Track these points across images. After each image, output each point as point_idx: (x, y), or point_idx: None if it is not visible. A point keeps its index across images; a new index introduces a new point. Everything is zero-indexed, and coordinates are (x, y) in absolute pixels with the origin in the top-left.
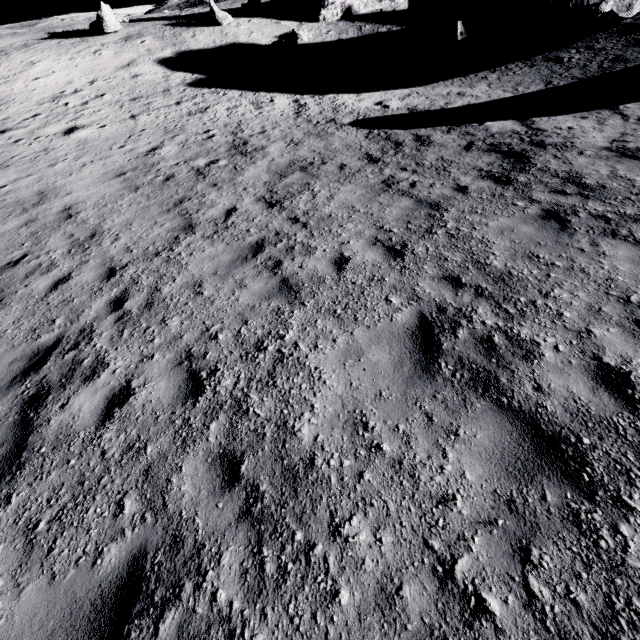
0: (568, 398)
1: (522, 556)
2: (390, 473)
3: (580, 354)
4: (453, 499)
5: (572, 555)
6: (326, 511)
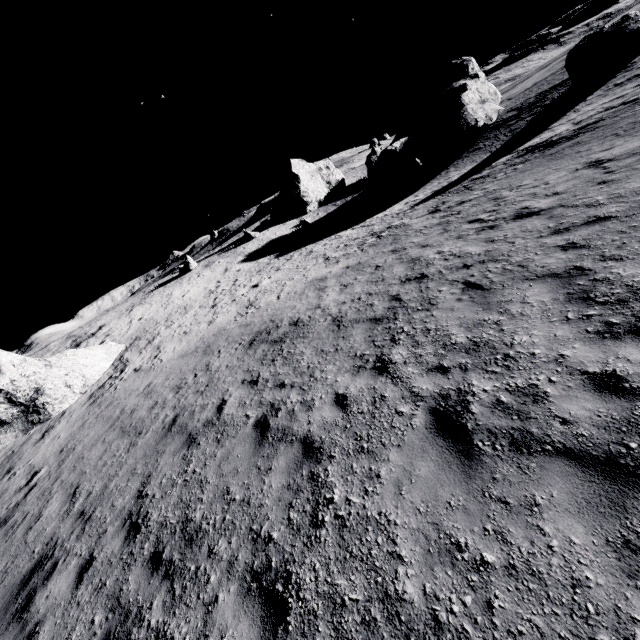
0: None
1: None
2: None
3: None
4: None
5: None
6: None
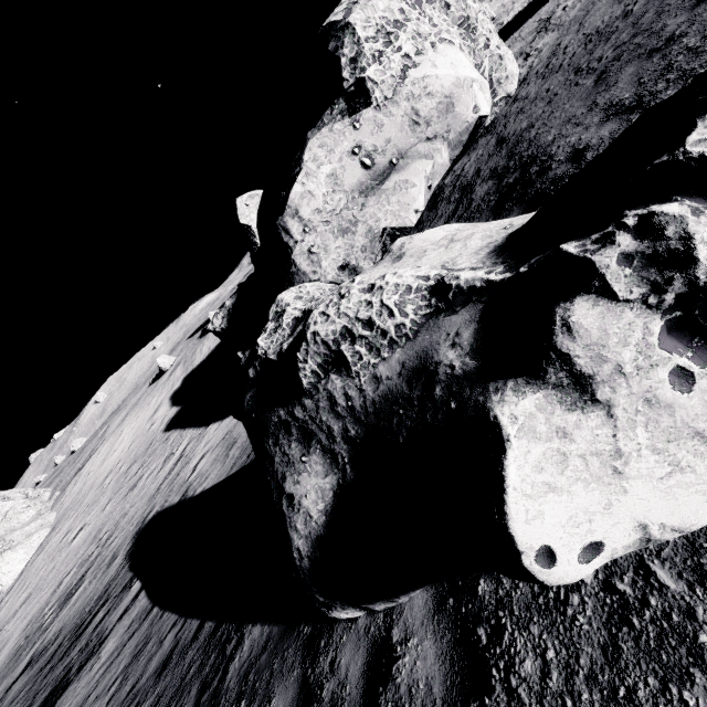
0: None
1: None
2: None
3: None
4: None
5: None
6: None
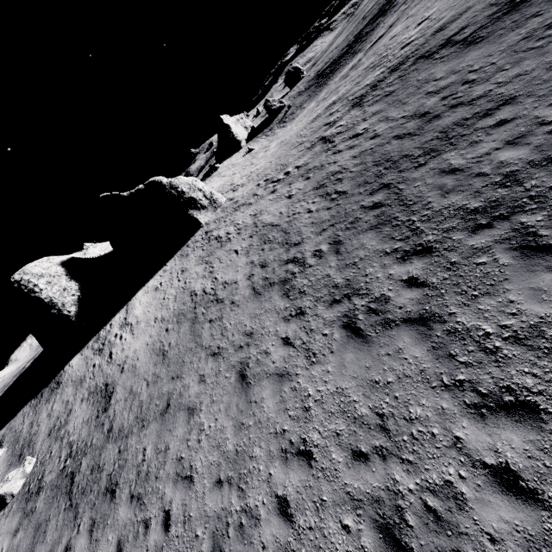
0: None
1: None
2: None
3: None
4: None
5: None
6: None
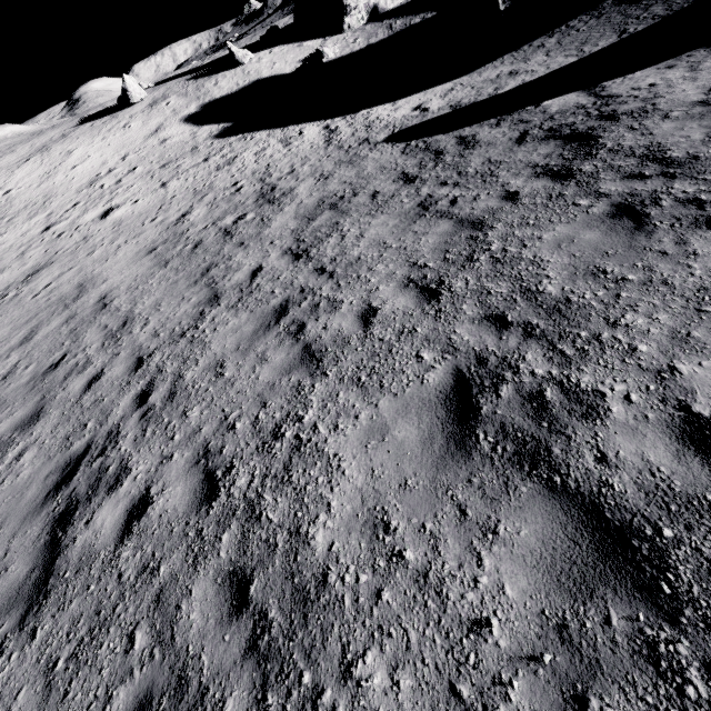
0: (643, 470)
1: (576, 709)
2: (413, 590)
3: (660, 404)
4: (487, 625)
5: (646, 709)
6: (337, 644)
